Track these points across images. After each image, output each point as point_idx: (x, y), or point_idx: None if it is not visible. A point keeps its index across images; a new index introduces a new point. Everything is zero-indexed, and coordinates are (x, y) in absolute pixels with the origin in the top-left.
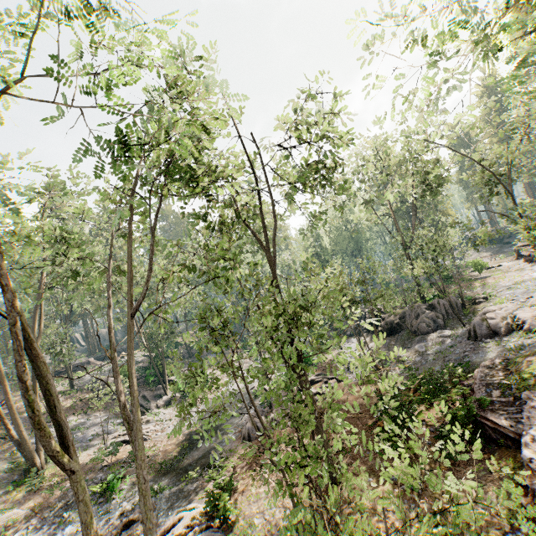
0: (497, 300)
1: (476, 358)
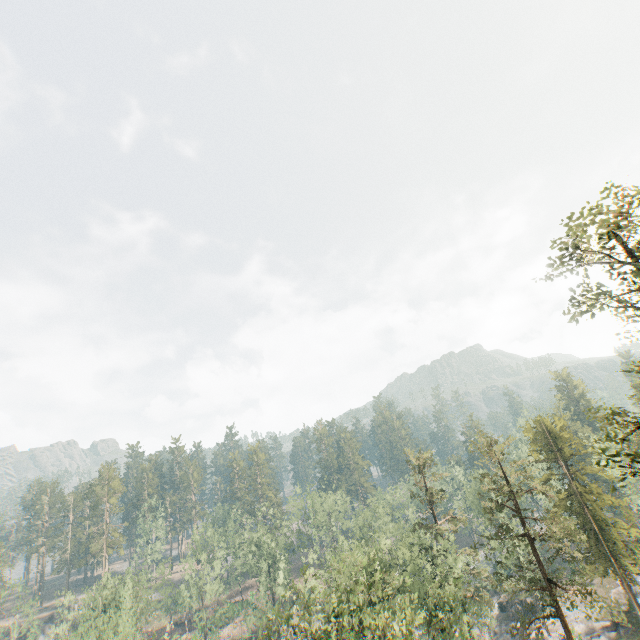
0: None
1: None
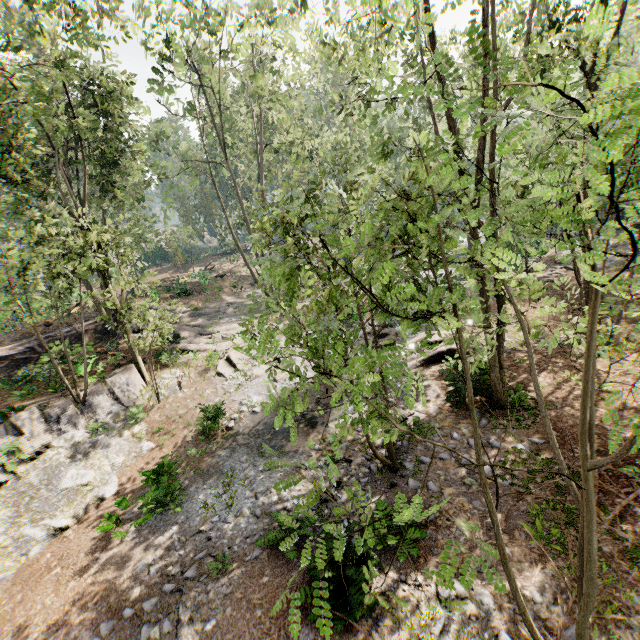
0: None
1: None
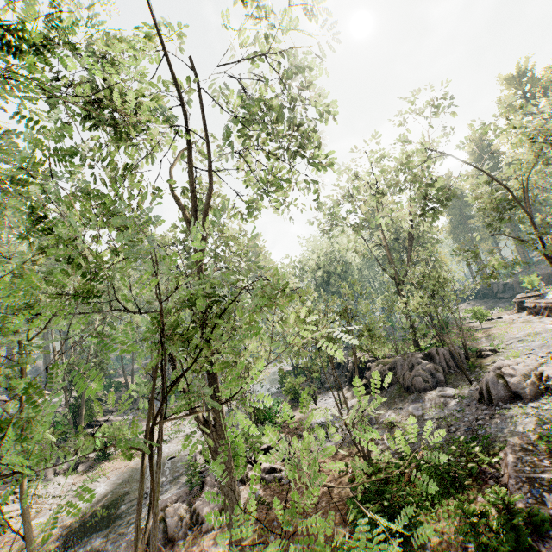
0: (509, 353)
1: (496, 431)
